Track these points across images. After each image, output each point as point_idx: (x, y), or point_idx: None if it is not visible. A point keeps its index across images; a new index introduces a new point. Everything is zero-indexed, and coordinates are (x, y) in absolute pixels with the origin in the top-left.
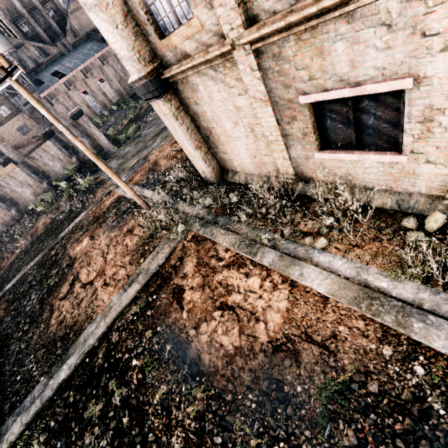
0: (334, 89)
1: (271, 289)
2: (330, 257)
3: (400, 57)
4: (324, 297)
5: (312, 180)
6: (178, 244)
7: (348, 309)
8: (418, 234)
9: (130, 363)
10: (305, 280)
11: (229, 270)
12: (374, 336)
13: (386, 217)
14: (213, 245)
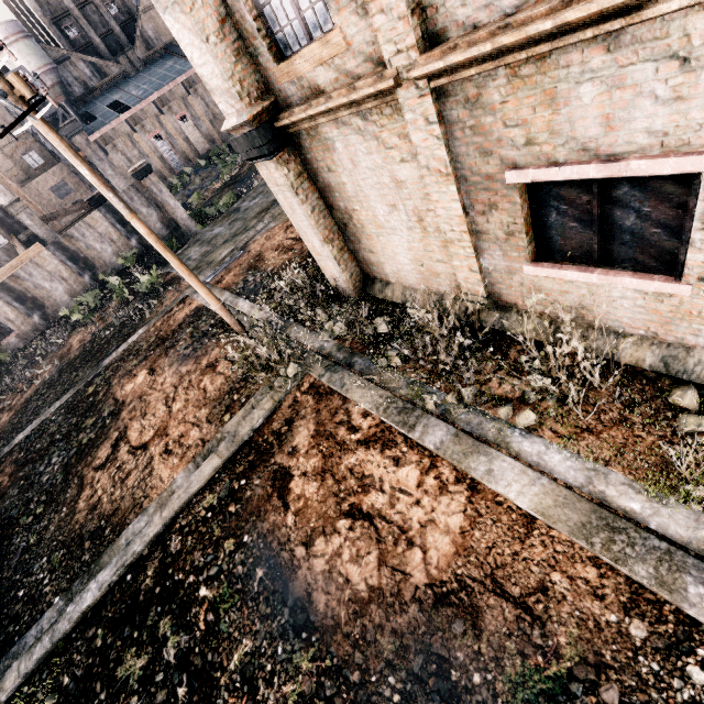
0: (570, 163)
1: (436, 491)
2: (540, 445)
3: (698, 117)
4: (527, 517)
5: (515, 309)
6: (286, 396)
7: (569, 542)
8: (701, 420)
9: (196, 592)
10: (496, 482)
11: (367, 450)
12: (614, 598)
13: (643, 383)
14: (344, 403)
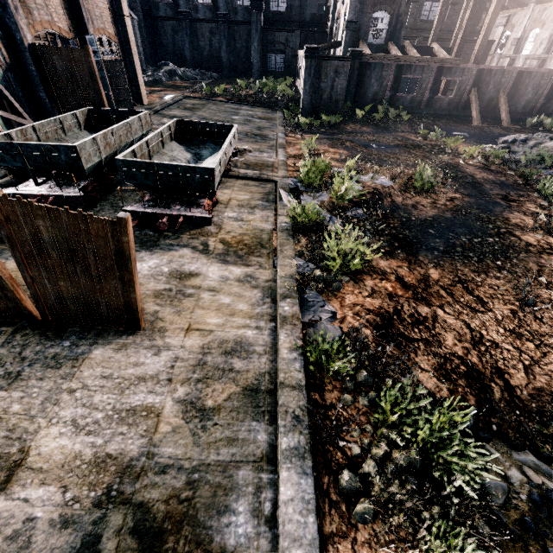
0: None
1: None
2: None
3: None
4: None
5: None
6: None
7: None
8: None
9: None
10: None
11: None
12: None
13: None
14: None
